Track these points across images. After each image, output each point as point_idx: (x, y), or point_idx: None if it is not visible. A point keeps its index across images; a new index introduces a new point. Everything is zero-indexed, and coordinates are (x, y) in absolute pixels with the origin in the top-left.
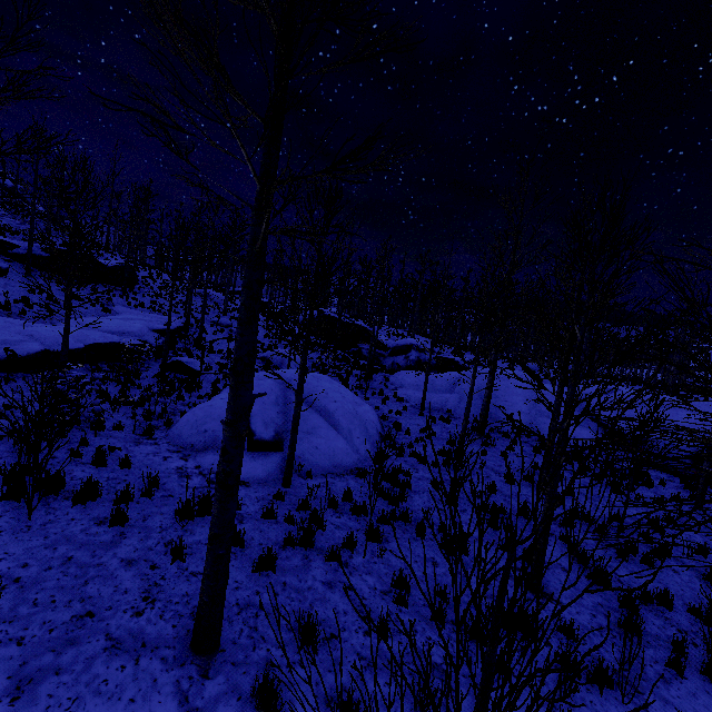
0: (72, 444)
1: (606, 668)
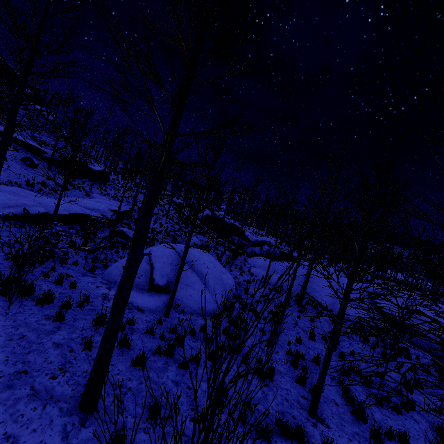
0: (46, 269)
1: None
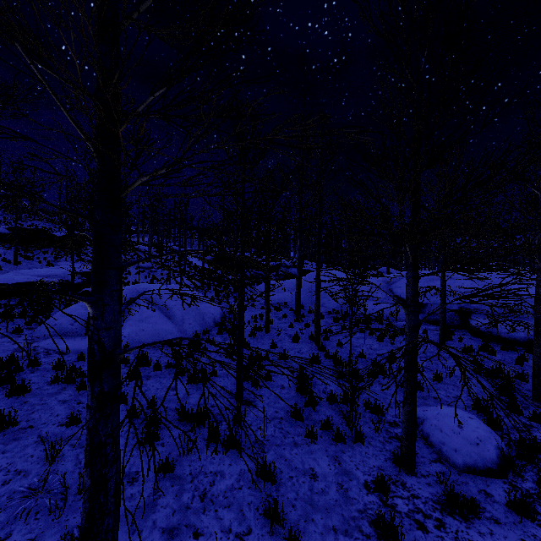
0: None
1: (235, 435)
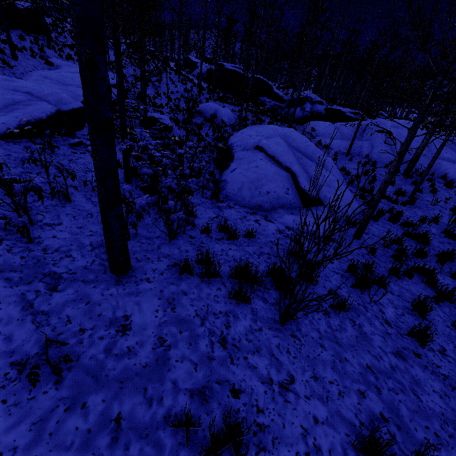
0: None
1: None
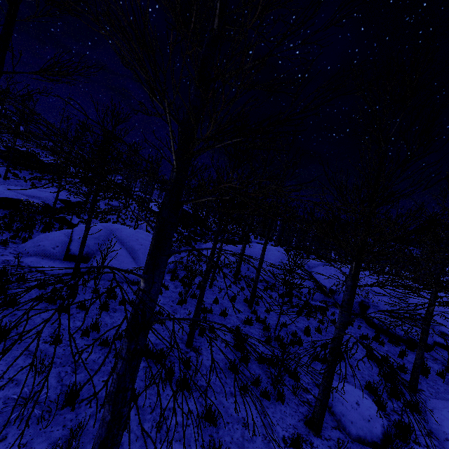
0: None
1: (188, 378)
